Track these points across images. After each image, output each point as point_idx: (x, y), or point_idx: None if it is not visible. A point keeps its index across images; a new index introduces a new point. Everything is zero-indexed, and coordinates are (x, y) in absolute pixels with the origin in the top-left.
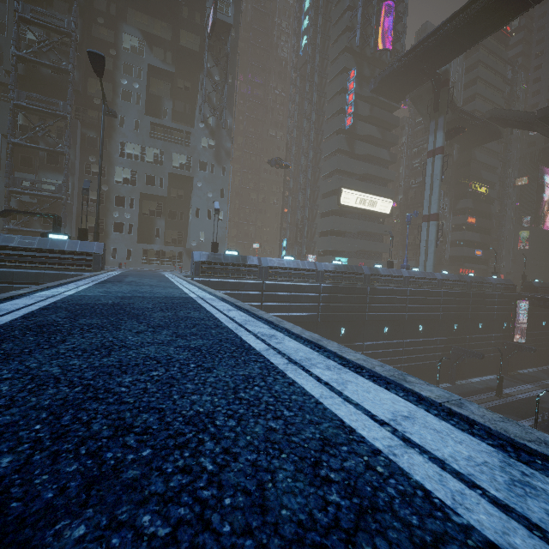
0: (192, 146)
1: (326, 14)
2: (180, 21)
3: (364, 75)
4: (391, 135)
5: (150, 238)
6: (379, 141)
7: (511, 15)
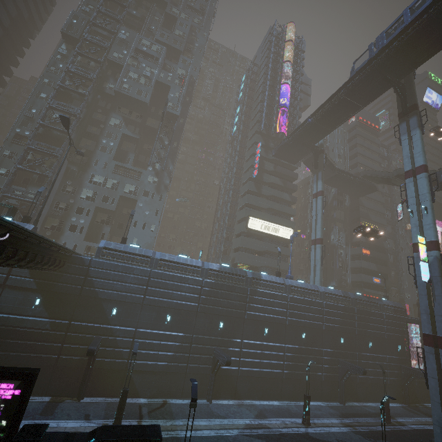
0: (141, 180)
1: (247, 114)
2: (149, 113)
3: (269, 146)
4: (291, 184)
5: (96, 239)
6: (282, 188)
7: (350, 112)
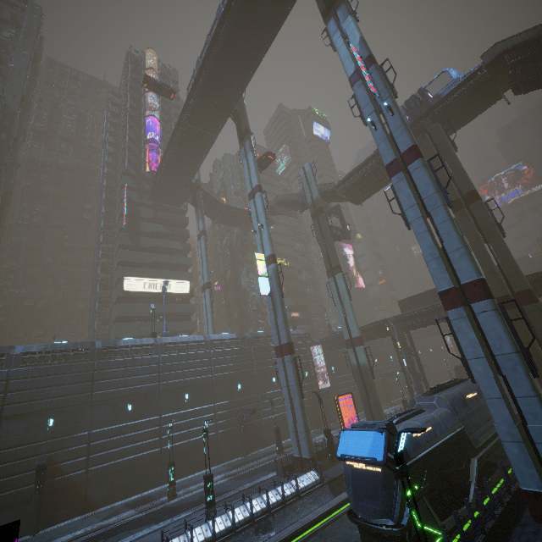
0: None
1: (112, 154)
2: None
3: (144, 189)
4: (181, 230)
5: None
6: (172, 236)
7: (205, 141)
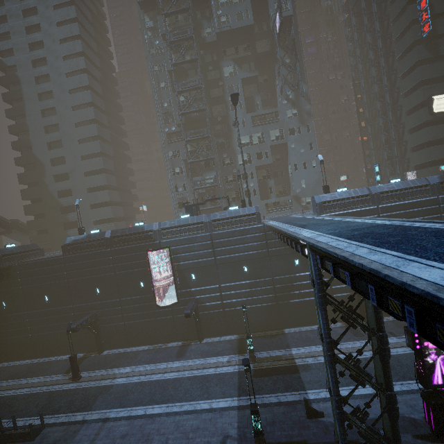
0: (281, 120)
1: None
2: (254, 37)
3: None
4: None
5: (267, 195)
6: None
7: None
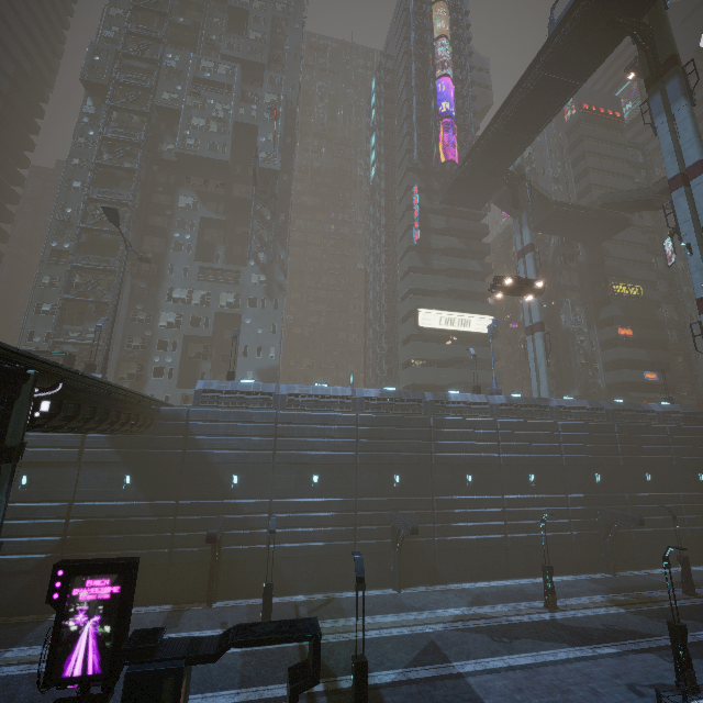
0: (241, 284)
1: (389, 144)
2: (233, 178)
3: (433, 189)
4: (480, 244)
5: (194, 383)
6: (466, 253)
7: (559, 98)
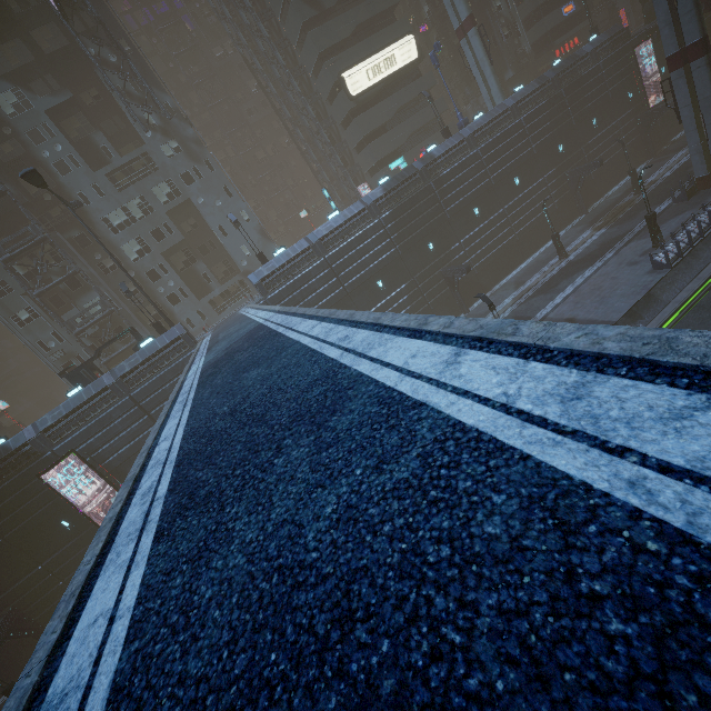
0: (160, 166)
1: None
2: (20, 23)
3: None
4: None
5: (205, 288)
6: None
7: None
